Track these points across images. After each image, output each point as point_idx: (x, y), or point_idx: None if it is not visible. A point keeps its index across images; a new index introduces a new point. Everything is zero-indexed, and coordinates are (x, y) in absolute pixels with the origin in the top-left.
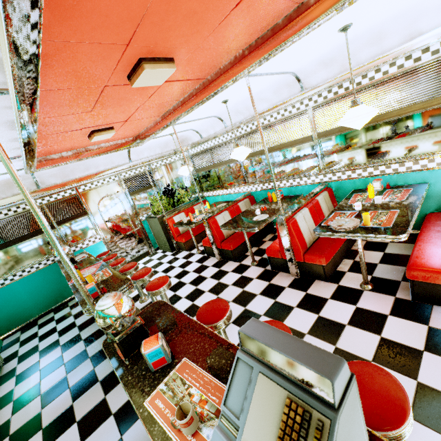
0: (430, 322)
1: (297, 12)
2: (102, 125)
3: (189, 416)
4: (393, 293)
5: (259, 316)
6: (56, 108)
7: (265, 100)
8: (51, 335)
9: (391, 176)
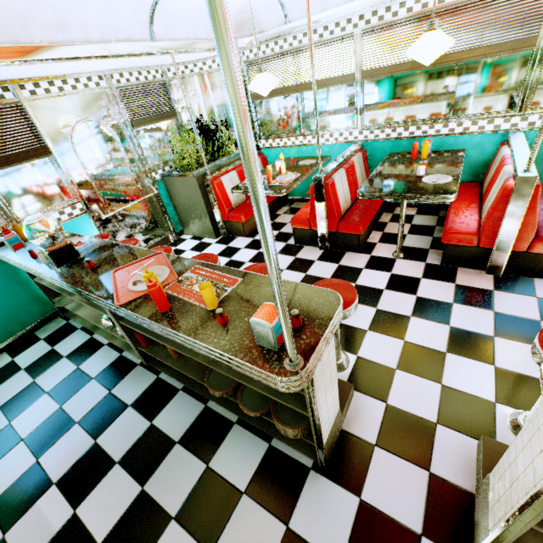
0: None
1: None
2: None
3: None
4: None
5: (490, 338)
6: None
7: None
8: (34, 403)
9: None
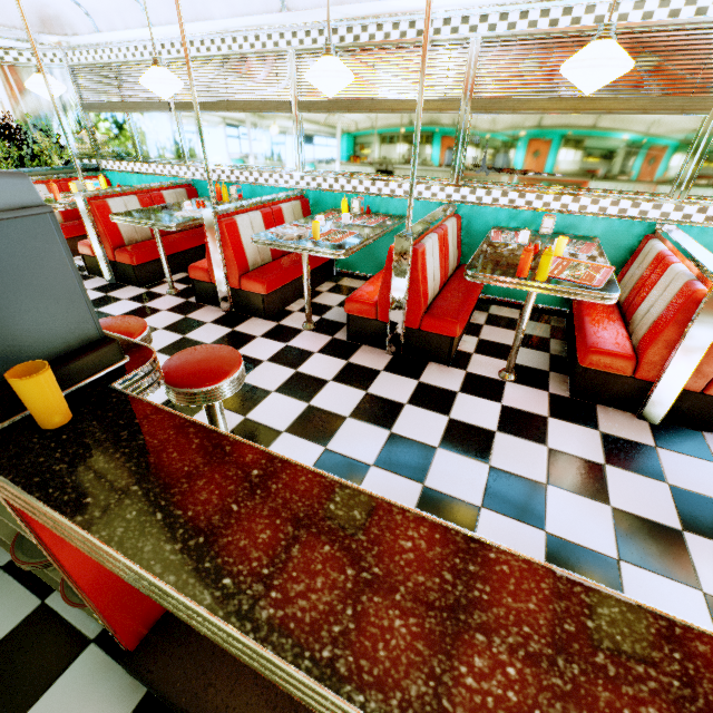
0: (352, 358)
1: None
2: None
3: None
4: (332, 334)
5: None
6: None
7: None
8: None
9: (375, 198)
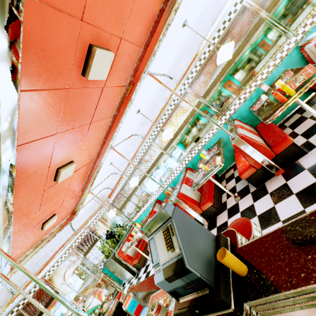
0: (268, 191)
1: (114, 118)
2: (48, 216)
3: (156, 304)
4: (249, 192)
5: None
6: (19, 218)
7: (130, 151)
8: None
9: (206, 145)
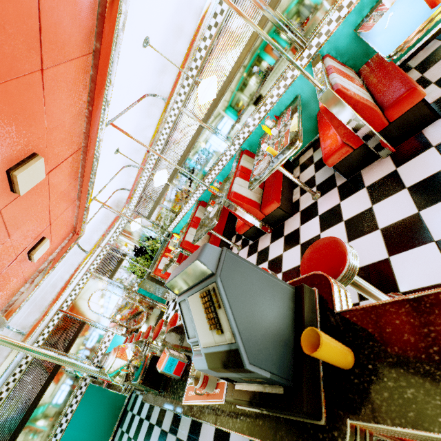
0: (365, 183)
1: (96, 59)
2: (32, 242)
3: (201, 377)
4: (334, 186)
5: None
6: None
7: (147, 127)
8: None
9: (272, 109)
